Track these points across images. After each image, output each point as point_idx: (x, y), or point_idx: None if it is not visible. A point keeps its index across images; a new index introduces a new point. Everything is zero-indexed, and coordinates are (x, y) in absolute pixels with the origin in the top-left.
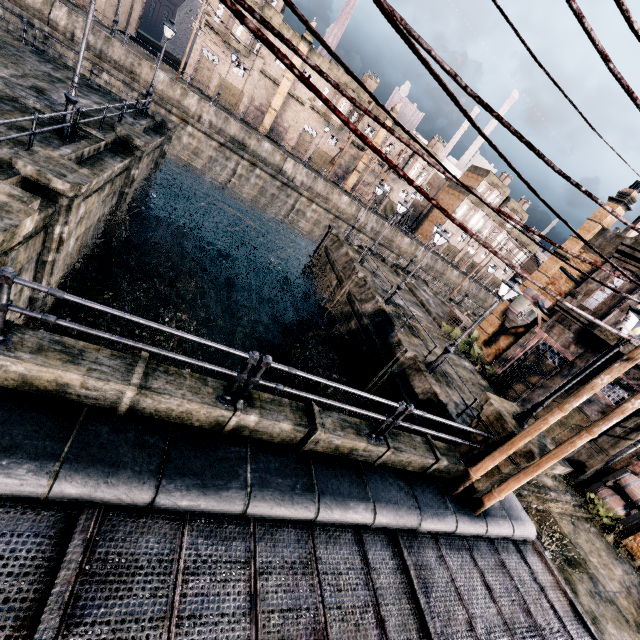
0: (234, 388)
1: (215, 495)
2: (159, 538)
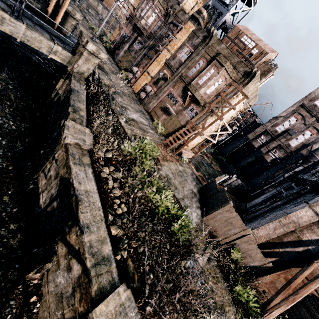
0: None
1: None
2: None
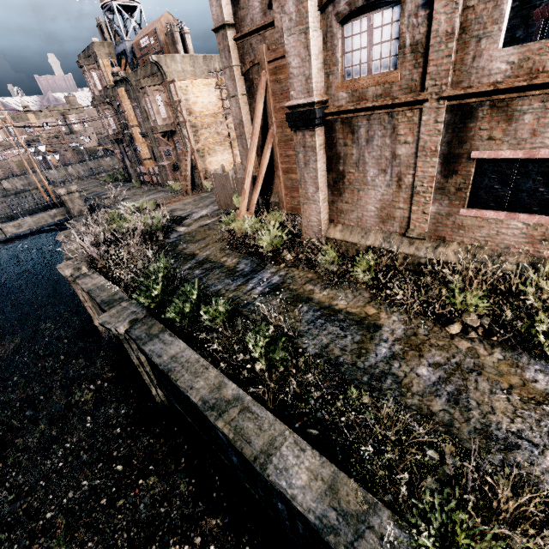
0: None
1: None
2: None
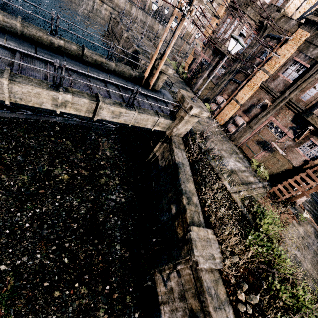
0: (52, 29)
1: (54, 57)
2: (41, 62)
